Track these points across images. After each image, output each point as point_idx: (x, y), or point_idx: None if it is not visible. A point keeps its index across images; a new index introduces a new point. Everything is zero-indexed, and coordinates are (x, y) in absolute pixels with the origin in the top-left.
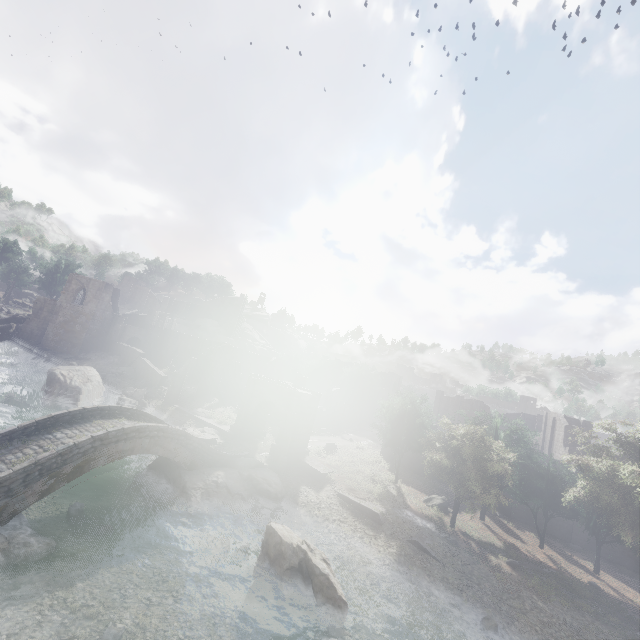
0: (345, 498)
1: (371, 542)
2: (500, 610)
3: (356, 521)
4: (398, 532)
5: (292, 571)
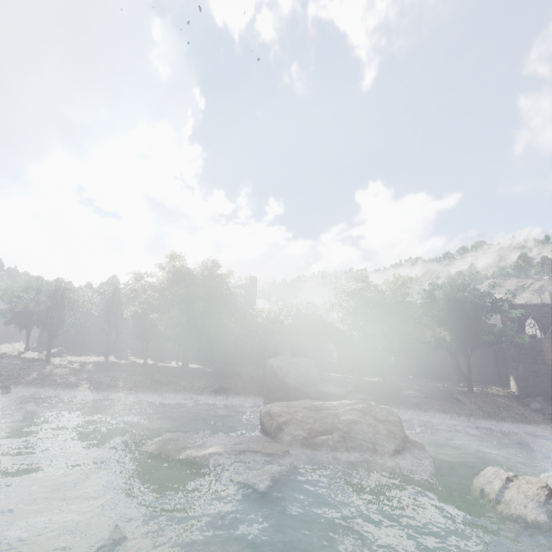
0: None
1: None
2: (31, 383)
3: None
4: None
5: None
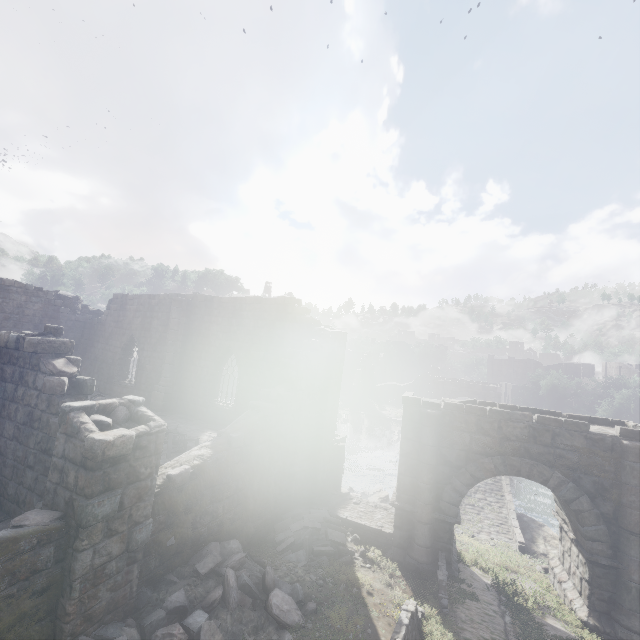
0: None
1: None
2: None
3: None
4: None
5: None
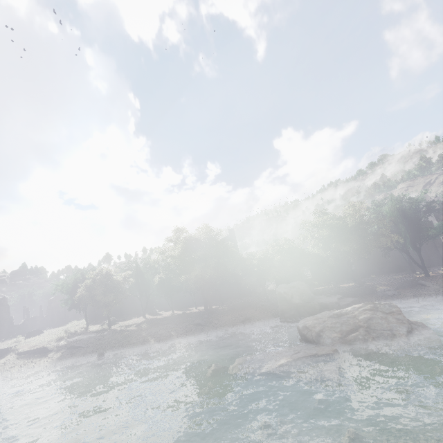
0: (22, 353)
1: (35, 364)
2: (114, 347)
3: (28, 360)
4: (62, 349)
5: None
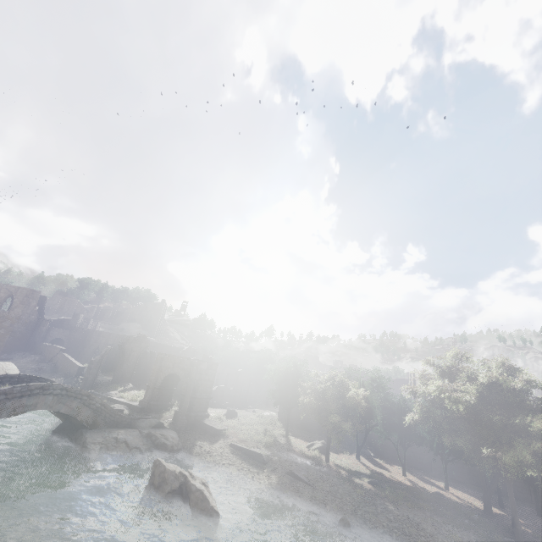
0: (236, 447)
1: (254, 477)
2: (356, 514)
3: (243, 463)
4: (279, 468)
5: (173, 494)
